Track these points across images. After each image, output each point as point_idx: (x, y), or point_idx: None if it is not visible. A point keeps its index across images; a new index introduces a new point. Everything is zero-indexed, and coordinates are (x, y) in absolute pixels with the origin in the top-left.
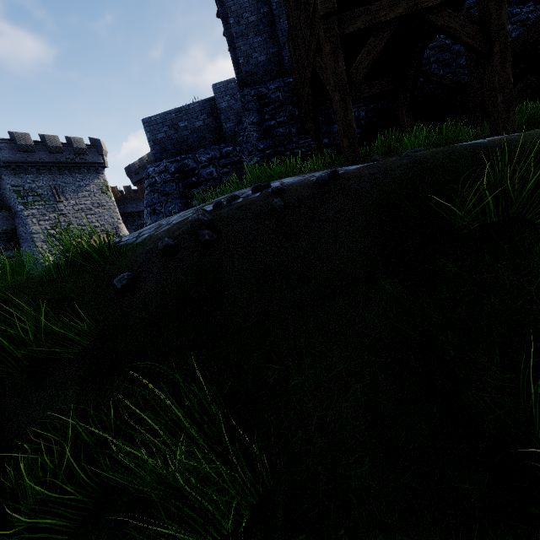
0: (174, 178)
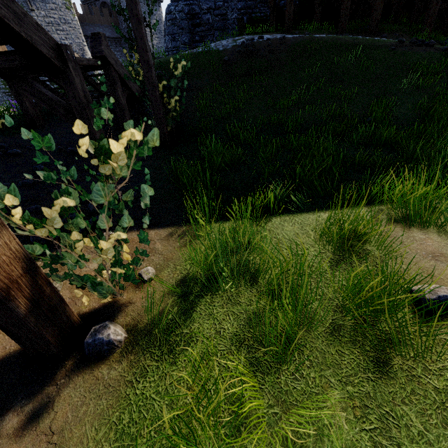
0: (187, 18)
